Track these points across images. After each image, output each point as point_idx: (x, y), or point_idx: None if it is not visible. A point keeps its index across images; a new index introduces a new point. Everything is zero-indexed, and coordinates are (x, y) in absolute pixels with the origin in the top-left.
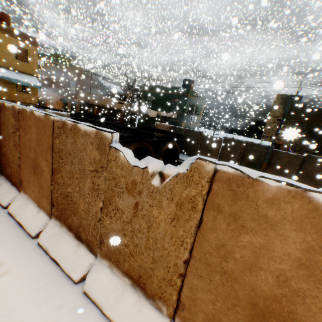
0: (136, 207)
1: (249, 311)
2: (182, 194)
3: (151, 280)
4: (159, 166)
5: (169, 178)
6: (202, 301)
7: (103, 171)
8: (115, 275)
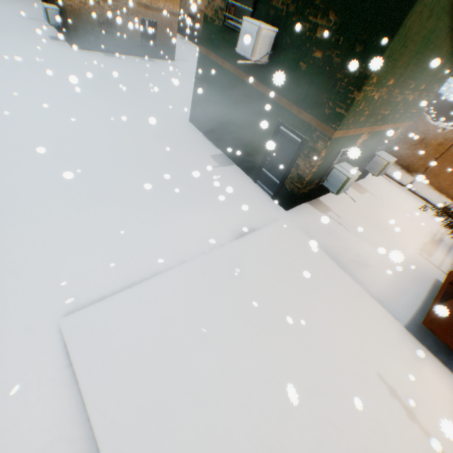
0: (422, 139)
1: (451, 171)
2: (448, 136)
3: (413, 166)
4: (443, 125)
5: (446, 130)
6: (434, 170)
7: (411, 123)
8: (392, 165)
